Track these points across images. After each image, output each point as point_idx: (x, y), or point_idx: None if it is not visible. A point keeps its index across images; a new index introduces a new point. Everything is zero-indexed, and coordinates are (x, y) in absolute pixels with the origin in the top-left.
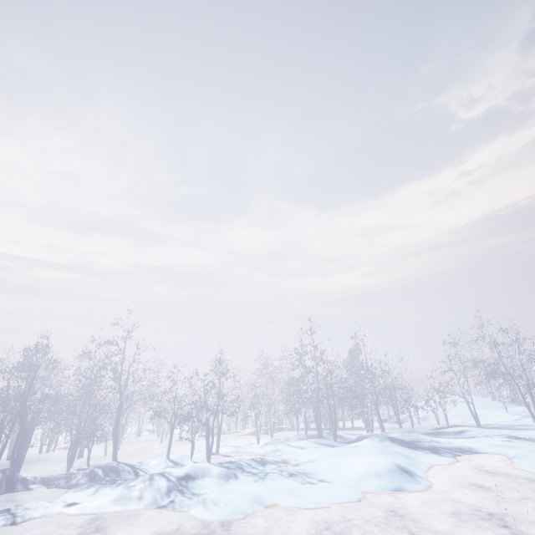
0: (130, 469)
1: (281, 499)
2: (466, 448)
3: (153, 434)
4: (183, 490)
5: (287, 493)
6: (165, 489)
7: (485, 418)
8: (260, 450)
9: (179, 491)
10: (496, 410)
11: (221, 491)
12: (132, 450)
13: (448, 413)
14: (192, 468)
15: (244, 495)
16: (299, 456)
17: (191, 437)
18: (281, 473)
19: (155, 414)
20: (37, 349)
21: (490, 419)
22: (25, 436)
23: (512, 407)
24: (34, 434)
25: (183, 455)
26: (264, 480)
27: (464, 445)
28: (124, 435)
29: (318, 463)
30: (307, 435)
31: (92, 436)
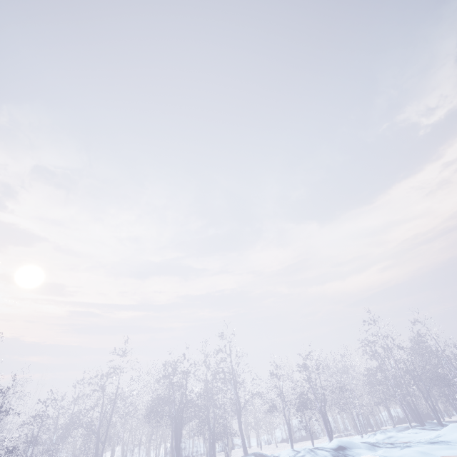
0: (272, 456)
1: (445, 452)
2: None
3: (240, 447)
4: (347, 456)
5: (446, 449)
6: (330, 456)
7: None
8: (370, 439)
9: (344, 456)
10: None
11: (386, 451)
12: (242, 455)
13: None
14: (339, 442)
15: (409, 451)
16: (419, 438)
17: (281, 445)
18: (421, 442)
19: (274, 406)
20: (184, 358)
21: None
22: (179, 435)
23: None
24: (138, 455)
25: (302, 447)
26: (410, 447)
27: None
28: (217, 449)
29: (448, 436)
30: (405, 427)
31: (225, 433)
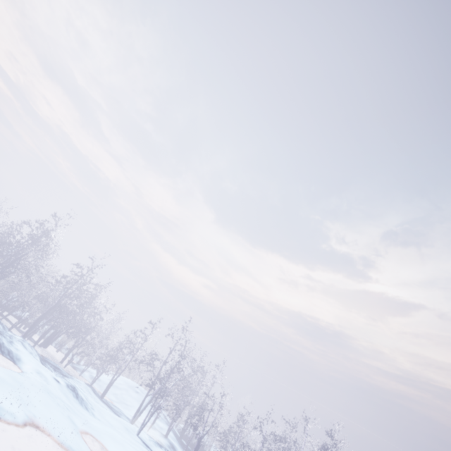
0: None
1: None
2: (16, 356)
3: None
4: None
5: None
6: None
7: (130, 409)
8: None
9: None
10: (146, 413)
11: None
12: None
13: (115, 389)
14: None
15: None
16: None
17: None
18: None
19: None
20: None
21: (131, 412)
22: None
23: (161, 421)
24: None
25: None
26: None
27: (20, 356)
28: None
29: None
30: None
31: None
